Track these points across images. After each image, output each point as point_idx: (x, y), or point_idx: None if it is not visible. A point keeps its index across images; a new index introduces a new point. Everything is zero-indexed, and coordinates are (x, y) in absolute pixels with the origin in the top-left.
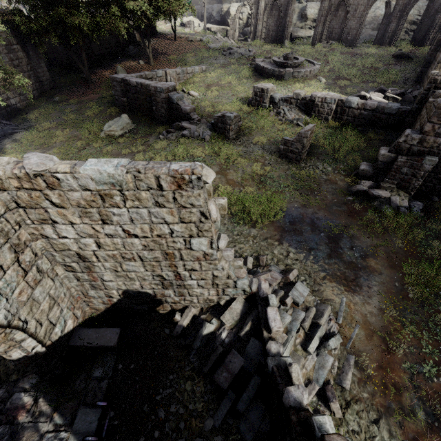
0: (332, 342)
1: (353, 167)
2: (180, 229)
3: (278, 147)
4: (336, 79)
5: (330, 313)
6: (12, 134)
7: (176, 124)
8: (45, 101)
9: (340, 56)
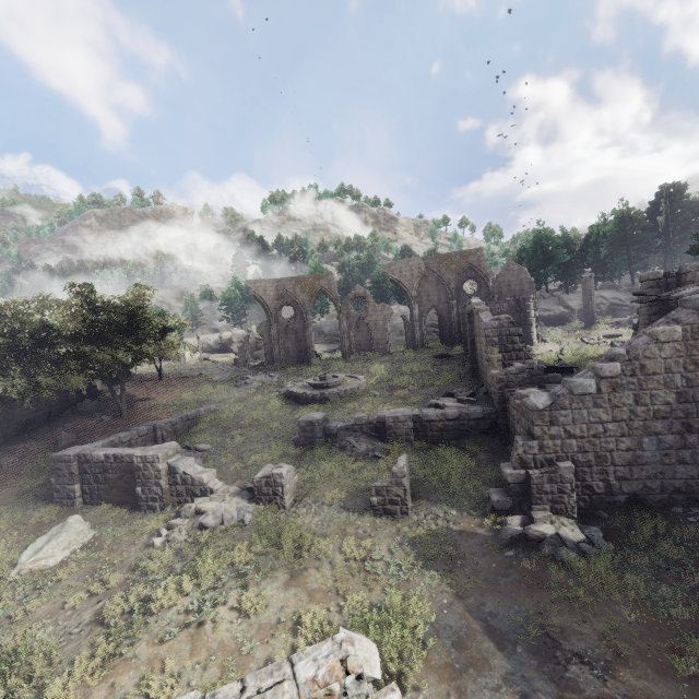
0: None
1: (481, 499)
2: None
3: (366, 499)
4: (391, 389)
5: None
6: None
7: (184, 508)
8: None
9: (382, 365)
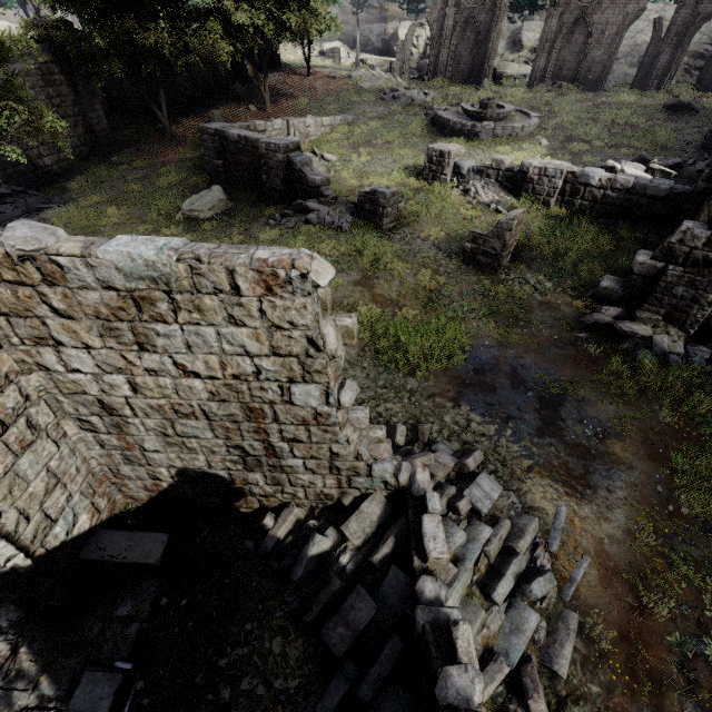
0: (537, 586)
1: (588, 284)
2: (273, 367)
3: (463, 246)
4: (566, 141)
5: (537, 532)
6: (39, 211)
7: (296, 203)
8: (98, 163)
9: (574, 106)
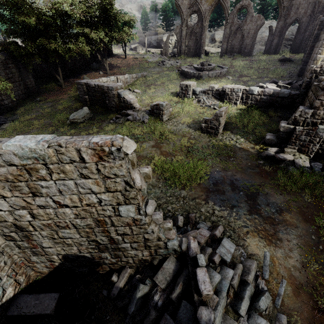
0: (262, 303)
1: (260, 138)
2: (108, 198)
3: (200, 125)
4: (240, 77)
5: (256, 268)
6: (1, 125)
7: (122, 112)
8: (30, 101)
9: (241, 62)
